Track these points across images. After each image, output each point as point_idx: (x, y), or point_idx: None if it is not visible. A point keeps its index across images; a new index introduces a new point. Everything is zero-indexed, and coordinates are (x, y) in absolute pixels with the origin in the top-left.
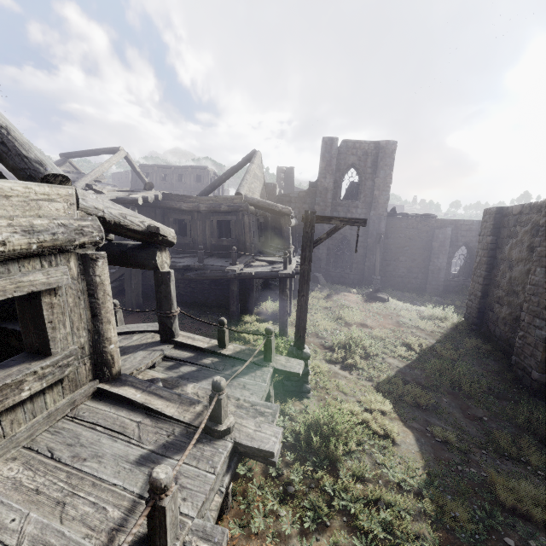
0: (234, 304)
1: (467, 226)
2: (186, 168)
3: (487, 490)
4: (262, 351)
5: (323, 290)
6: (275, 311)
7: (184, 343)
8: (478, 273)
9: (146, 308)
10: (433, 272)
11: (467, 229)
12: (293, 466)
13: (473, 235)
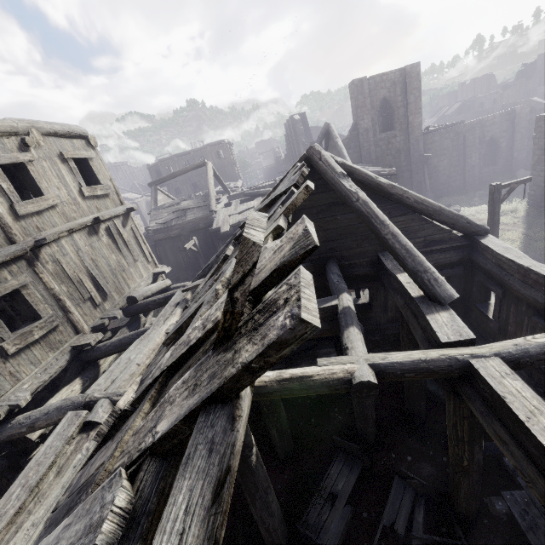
0: None
1: (490, 121)
2: (204, 148)
3: None
4: None
5: None
6: None
7: None
8: (537, 169)
9: None
10: (469, 171)
11: (491, 123)
12: None
13: (496, 128)
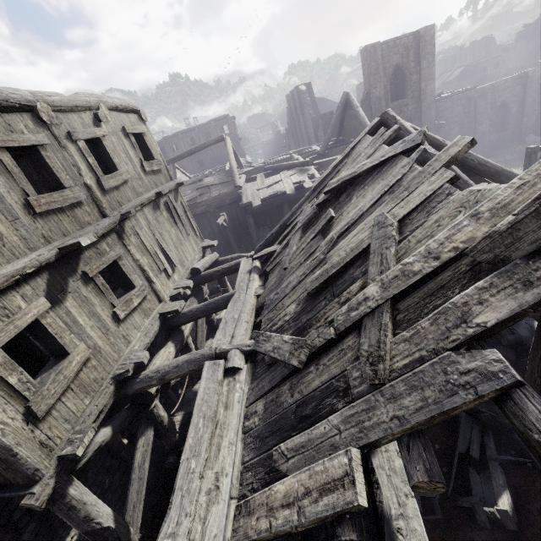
0: None
1: (502, 86)
2: (209, 124)
3: None
4: None
5: None
6: None
7: None
8: None
9: None
10: (479, 138)
11: (502, 88)
12: None
13: (508, 93)
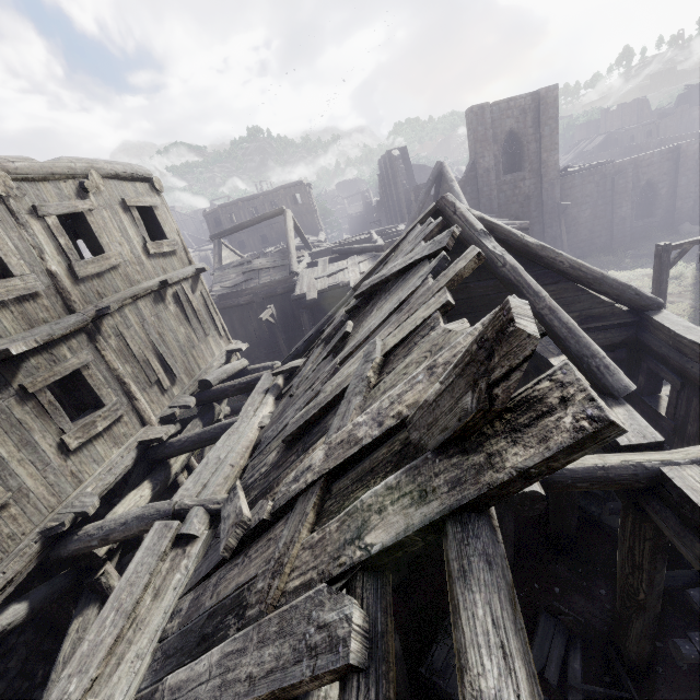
0: None
1: (647, 161)
2: (277, 191)
3: None
4: None
5: None
6: None
7: None
8: None
9: None
10: (618, 224)
11: (647, 164)
12: None
13: (655, 169)
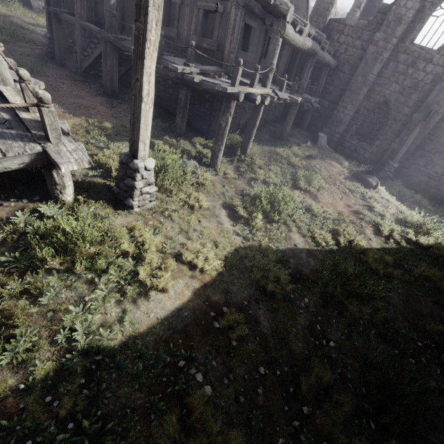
0: (179, 116)
1: None
2: None
3: (170, 407)
4: (63, 132)
5: (310, 150)
6: (232, 145)
7: (2, 92)
8: None
9: (118, 96)
10: None
11: None
12: (3, 249)
13: None
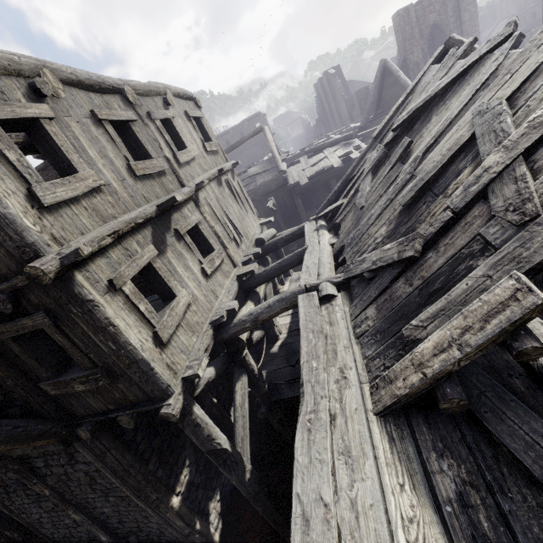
0: None
1: None
2: (242, 124)
3: None
4: None
5: None
6: None
7: None
8: None
9: None
10: None
11: None
12: None
13: None
